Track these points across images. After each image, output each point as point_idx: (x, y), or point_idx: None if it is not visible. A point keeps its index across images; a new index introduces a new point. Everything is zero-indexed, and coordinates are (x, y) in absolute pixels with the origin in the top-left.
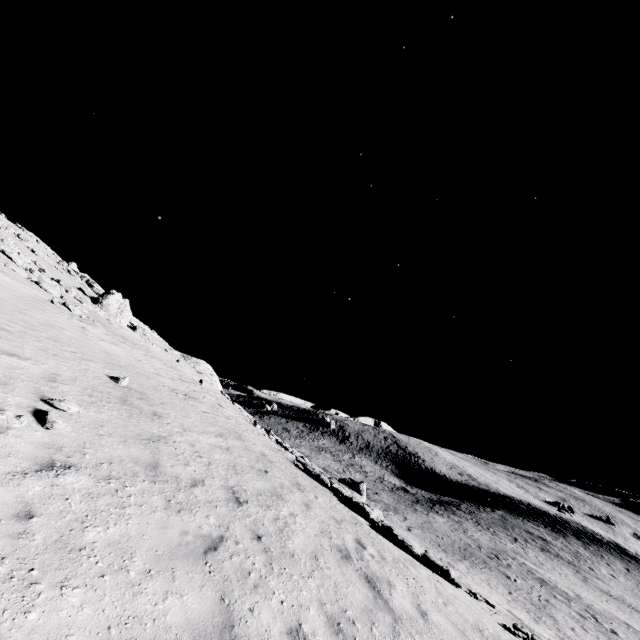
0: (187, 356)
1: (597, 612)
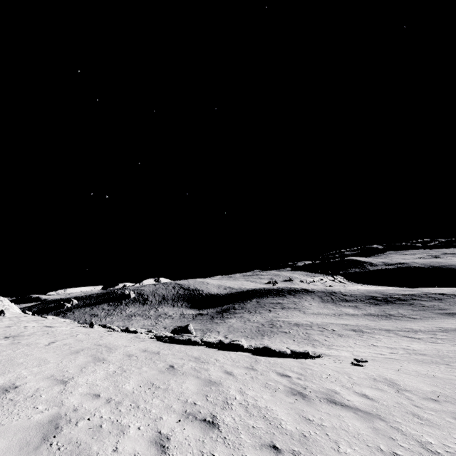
0: None
1: (322, 325)
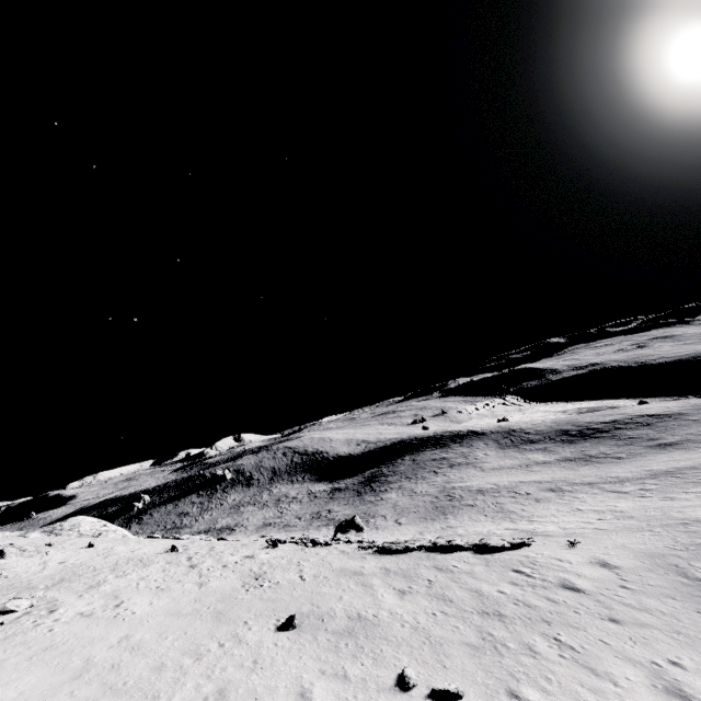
0: (52, 528)
1: (511, 487)
